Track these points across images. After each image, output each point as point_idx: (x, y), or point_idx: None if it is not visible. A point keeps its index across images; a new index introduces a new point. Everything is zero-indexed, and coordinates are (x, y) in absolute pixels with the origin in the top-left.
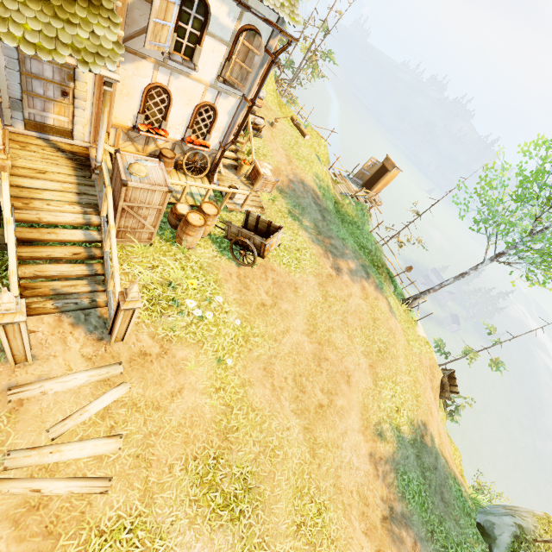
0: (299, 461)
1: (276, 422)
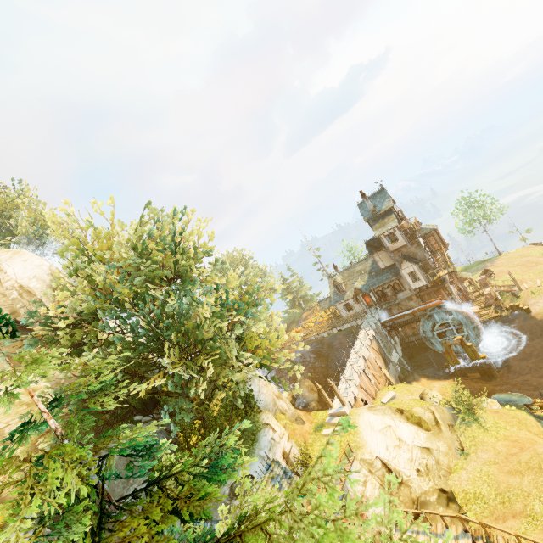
0: None
1: (538, 268)
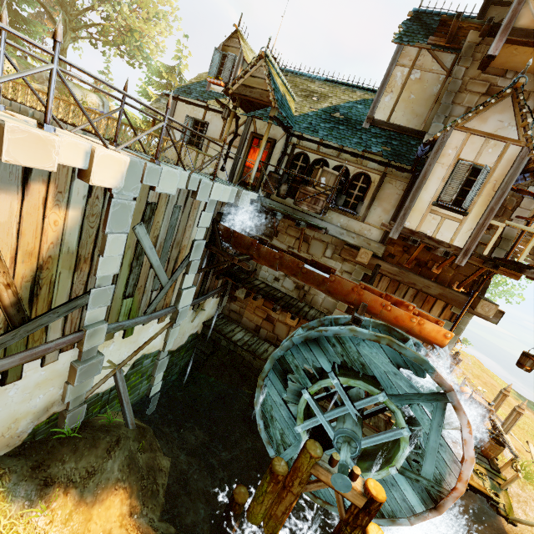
0: (531, 422)
1: None
